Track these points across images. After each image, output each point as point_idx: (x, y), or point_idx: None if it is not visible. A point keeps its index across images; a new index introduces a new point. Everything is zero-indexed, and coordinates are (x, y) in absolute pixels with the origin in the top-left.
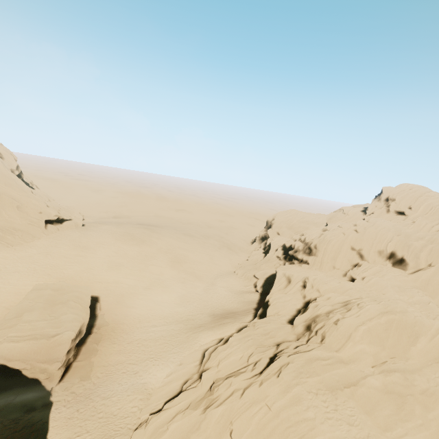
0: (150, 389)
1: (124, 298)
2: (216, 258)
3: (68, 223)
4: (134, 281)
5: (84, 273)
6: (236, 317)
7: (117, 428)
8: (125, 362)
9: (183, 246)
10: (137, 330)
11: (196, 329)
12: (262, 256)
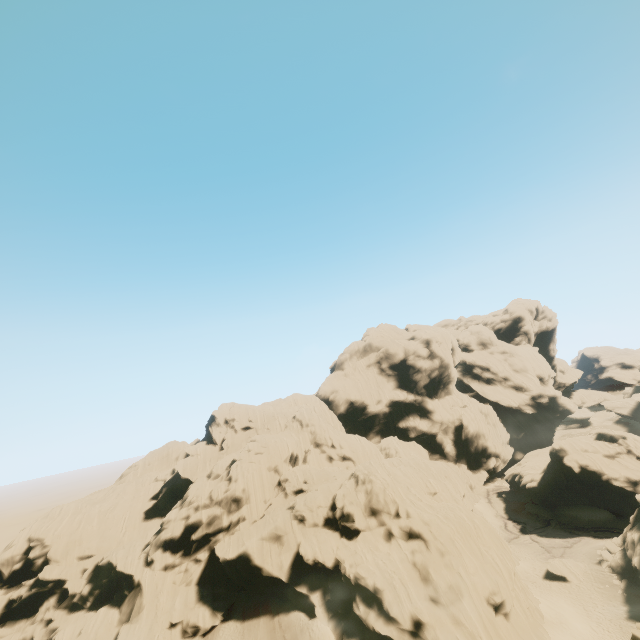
0: None
1: None
2: None
3: None
4: None
5: None
6: (295, 632)
7: None
8: None
9: None
10: None
11: None
12: (111, 610)
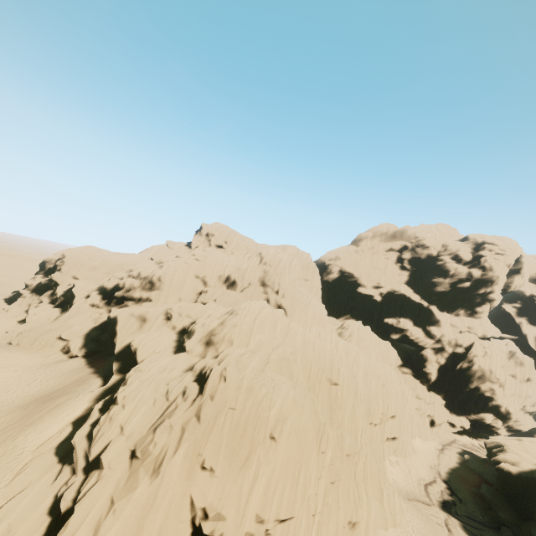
0: None
1: None
2: None
3: None
4: None
5: None
6: (75, 390)
7: None
8: None
9: None
10: None
11: (0, 438)
12: (57, 312)
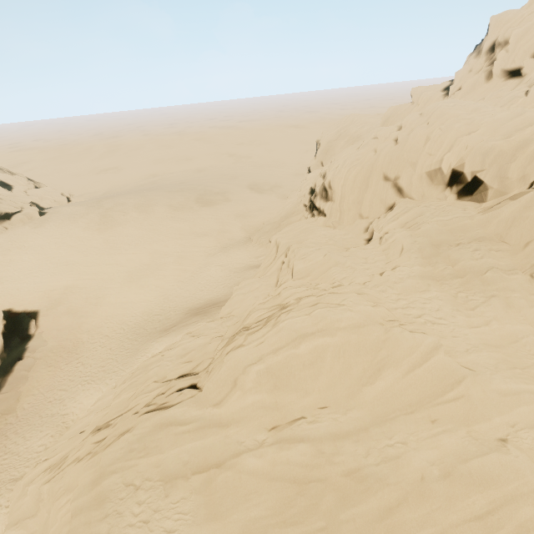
0: (70, 422)
1: (72, 307)
2: (228, 222)
3: (18, 218)
4: (90, 282)
5: (23, 283)
6: (210, 312)
7: (15, 472)
8: (56, 388)
9: (179, 215)
10: (82, 345)
11: (153, 336)
12: None
